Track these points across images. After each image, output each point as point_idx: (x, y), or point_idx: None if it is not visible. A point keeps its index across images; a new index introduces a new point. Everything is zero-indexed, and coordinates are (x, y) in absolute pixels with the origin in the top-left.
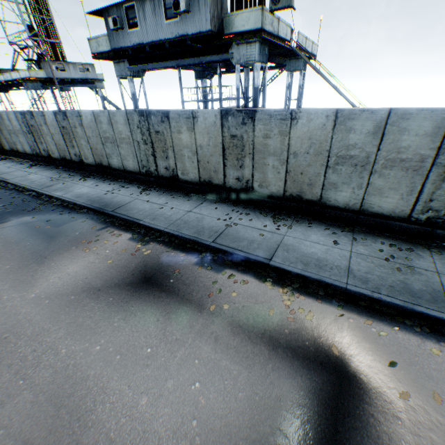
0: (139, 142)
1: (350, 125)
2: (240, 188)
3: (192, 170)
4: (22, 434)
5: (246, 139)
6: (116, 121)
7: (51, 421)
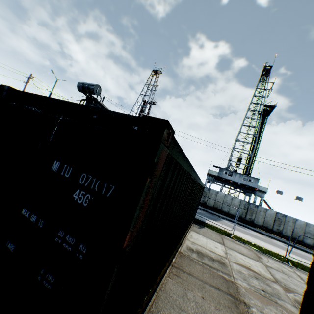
0: (241, 208)
1: (309, 226)
2: (277, 231)
3: (260, 222)
4: (310, 259)
5: (282, 220)
6: (234, 200)
7: (311, 259)
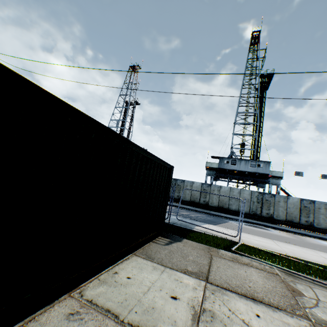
0: (254, 202)
1: None
2: (307, 225)
3: (282, 216)
4: None
5: (310, 208)
6: (243, 193)
7: None
